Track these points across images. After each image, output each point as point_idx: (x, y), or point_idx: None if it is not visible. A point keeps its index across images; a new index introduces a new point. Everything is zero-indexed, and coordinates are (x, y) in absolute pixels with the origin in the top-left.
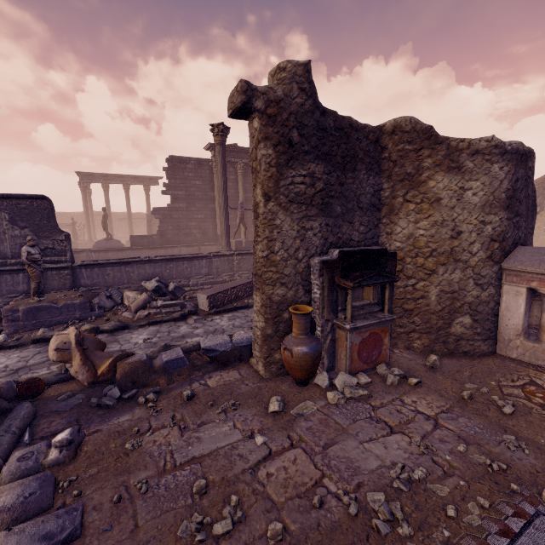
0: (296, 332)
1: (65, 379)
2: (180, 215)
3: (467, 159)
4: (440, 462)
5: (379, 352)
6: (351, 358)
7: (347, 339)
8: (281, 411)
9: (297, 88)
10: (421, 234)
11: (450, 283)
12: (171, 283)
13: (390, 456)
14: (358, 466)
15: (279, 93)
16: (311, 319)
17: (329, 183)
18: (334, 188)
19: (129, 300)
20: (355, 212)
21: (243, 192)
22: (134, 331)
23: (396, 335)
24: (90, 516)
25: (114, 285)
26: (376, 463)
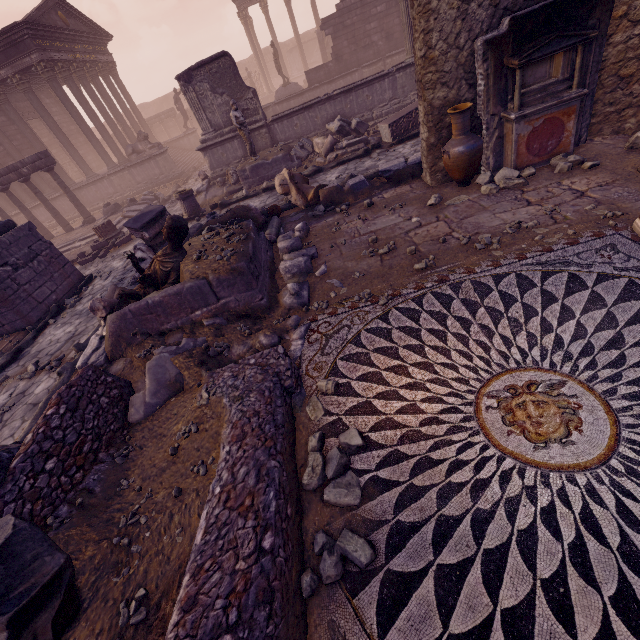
0: (454, 134)
1: (290, 207)
2: (354, 17)
3: None
4: (557, 218)
5: (557, 142)
6: (517, 153)
7: (512, 132)
8: (436, 204)
9: None
10: None
11: None
12: (353, 119)
13: (514, 218)
14: (482, 225)
15: None
16: (476, 119)
17: None
18: None
19: (319, 147)
20: None
21: None
22: (327, 173)
23: (602, 119)
24: (320, 252)
25: (303, 136)
26: (498, 223)
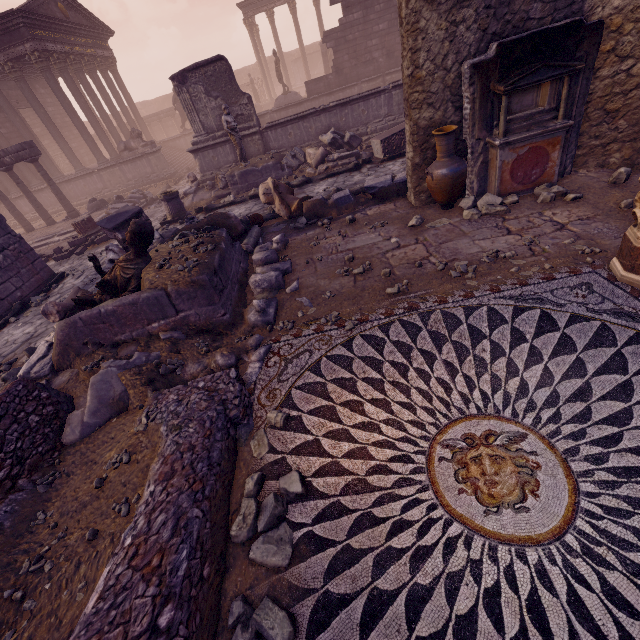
0: (439, 156)
1: (274, 217)
2: (356, 33)
3: None
4: (535, 250)
5: (542, 171)
6: (500, 179)
7: (496, 158)
8: (417, 226)
9: None
10: None
11: None
12: (347, 133)
13: (492, 247)
14: (460, 252)
15: None
16: (462, 142)
17: None
18: None
19: (311, 157)
20: None
21: None
22: (316, 184)
23: (588, 151)
24: (295, 267)
25: (297, 145)
26: (477, 250)
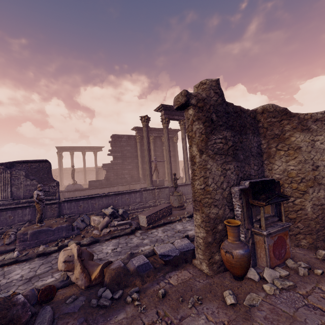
0: (232, 239)
1: (66, 284)
2: (118, 167)
3: (311, 124)
4: None
5: (285, 251)
6: (269, 256)
7: (264, 242)
8: (236, 303)
9: (213, 92)
10: (291, 169)
11: (318, 198)
12: (120, 209)
13: None
14: None
15: (203, 95)
16: None
17: (234, 142)
18: (237, 144)
19: (95, 222)
20: (250, 158)
21: (154, 151)
22: (102, 244)
23: None
24: None
25: (83, 212)
26: None
